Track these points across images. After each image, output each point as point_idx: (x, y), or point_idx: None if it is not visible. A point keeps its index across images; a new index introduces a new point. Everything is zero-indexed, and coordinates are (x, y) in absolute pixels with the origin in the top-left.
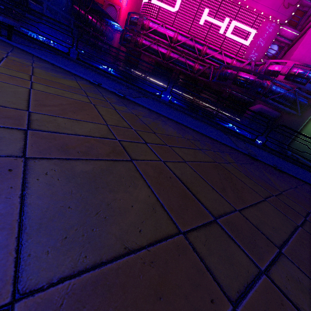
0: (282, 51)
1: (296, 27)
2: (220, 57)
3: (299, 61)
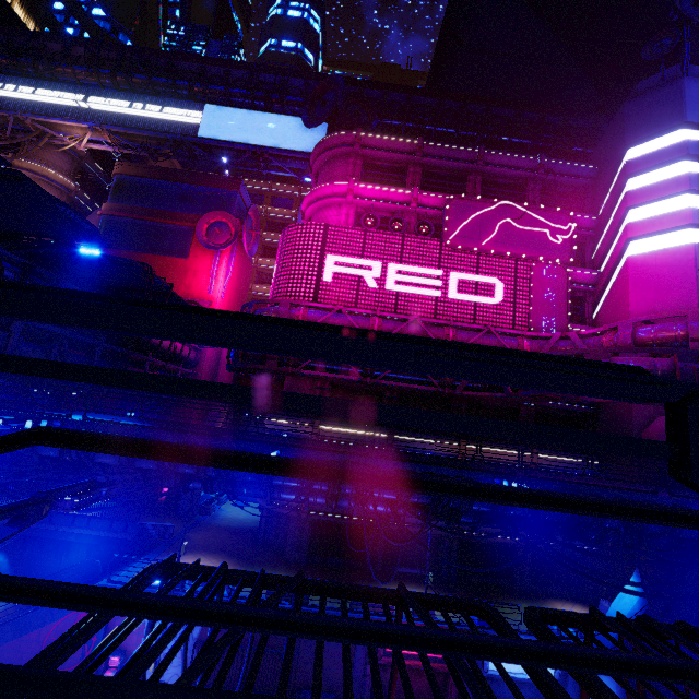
0: (585, 305)
1: (583, 266)
2: (490, 340)
3: (654, 311)
